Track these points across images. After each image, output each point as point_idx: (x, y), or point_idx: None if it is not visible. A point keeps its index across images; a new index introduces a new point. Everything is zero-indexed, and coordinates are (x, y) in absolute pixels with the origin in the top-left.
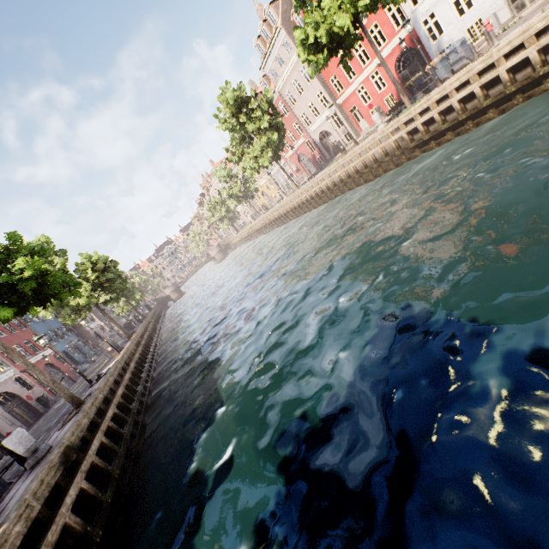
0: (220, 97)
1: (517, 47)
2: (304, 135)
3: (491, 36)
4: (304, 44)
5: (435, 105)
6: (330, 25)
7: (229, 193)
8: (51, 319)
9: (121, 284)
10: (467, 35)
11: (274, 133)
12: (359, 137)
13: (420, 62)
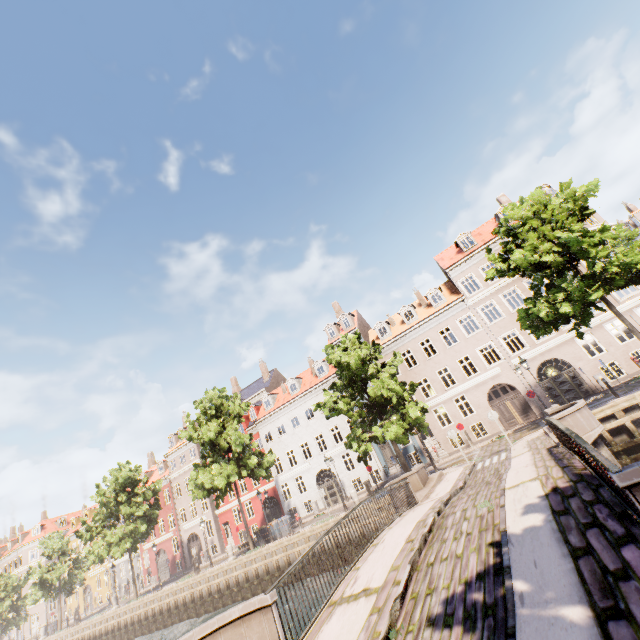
0: (115, 471)
1: (302, 540)
2: (175, 530)
3: (299, 523)
4: (196, 479)
5: (264, 557)
6: (213, 480)
7: (43, 575)
8: None
9: None
10: (304, 506)
11: (145, 523)
12: (224, 553)
13: (279, 508)
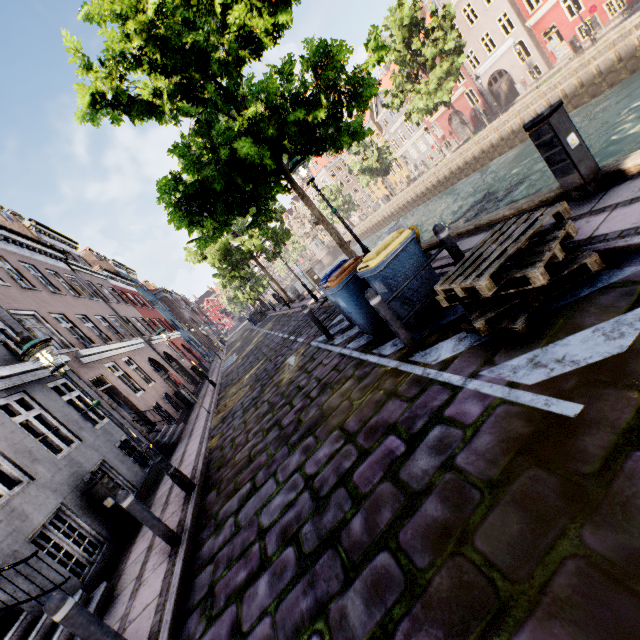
0: (392, 16)
1: None
2: (466, 83)
3: None
4: None
5: None
6: None
7: (363, 166)
8: (166, 311)
9: (285, 236)
10: None
11: (461, 55)
12: (555, 67)
13: None
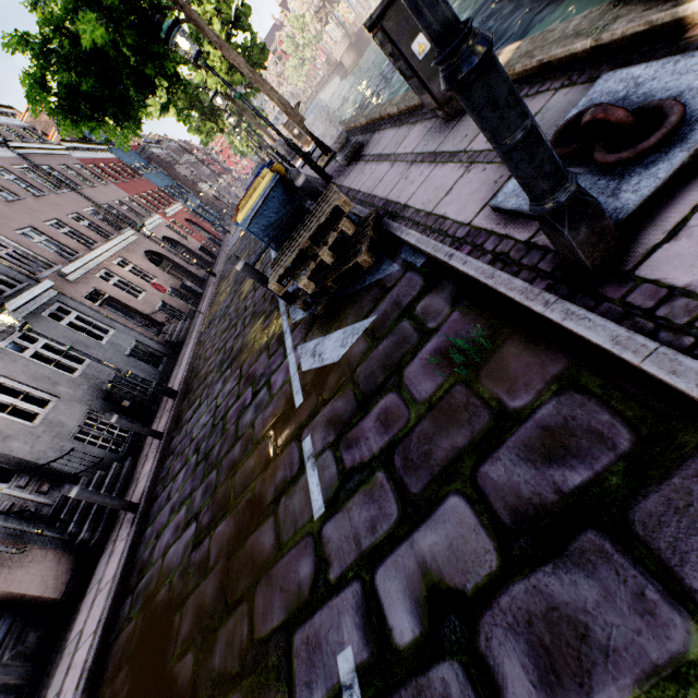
0: None
1: None
2: None
3: None
4: None
5: None
6: None
7: None
8: (160, 174)
9: (261, 55)
10: None
11: None
12: None
13: None
